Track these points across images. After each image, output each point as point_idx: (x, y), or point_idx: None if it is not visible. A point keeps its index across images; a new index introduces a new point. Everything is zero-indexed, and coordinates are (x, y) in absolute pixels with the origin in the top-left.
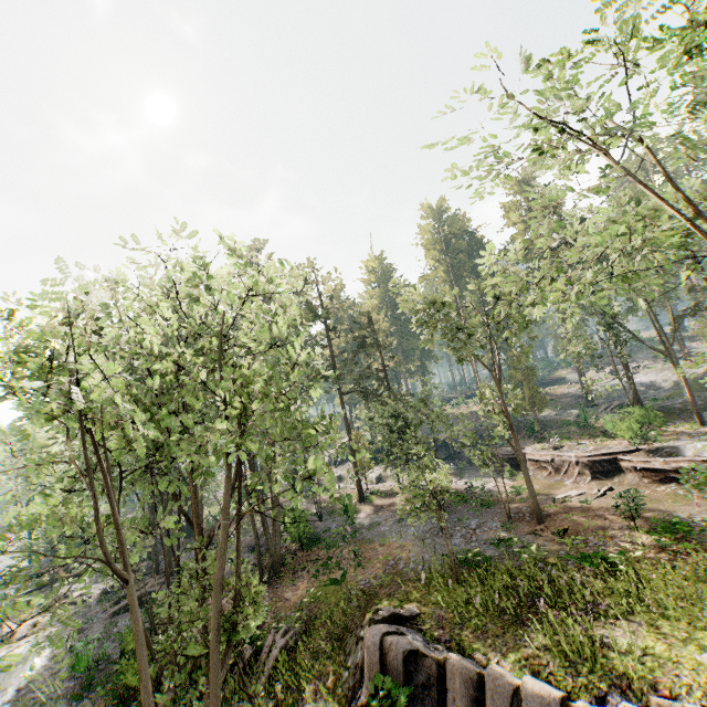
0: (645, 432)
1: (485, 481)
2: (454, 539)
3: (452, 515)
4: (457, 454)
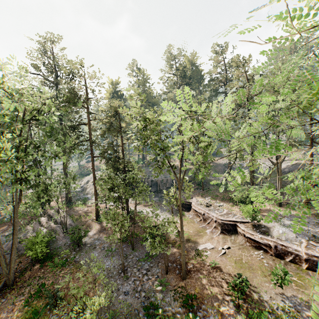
0: (255, 215)
1: (168, 216)
2: (128, 284)
3: (137, 252)
4: (161, 190)
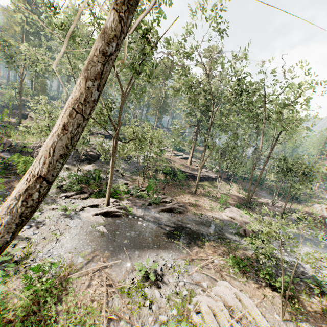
0: None
1: None
2: None
3: None
4: None
